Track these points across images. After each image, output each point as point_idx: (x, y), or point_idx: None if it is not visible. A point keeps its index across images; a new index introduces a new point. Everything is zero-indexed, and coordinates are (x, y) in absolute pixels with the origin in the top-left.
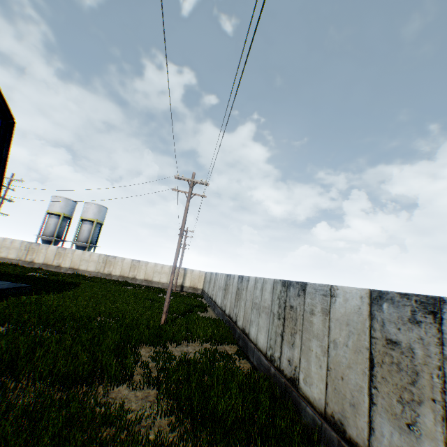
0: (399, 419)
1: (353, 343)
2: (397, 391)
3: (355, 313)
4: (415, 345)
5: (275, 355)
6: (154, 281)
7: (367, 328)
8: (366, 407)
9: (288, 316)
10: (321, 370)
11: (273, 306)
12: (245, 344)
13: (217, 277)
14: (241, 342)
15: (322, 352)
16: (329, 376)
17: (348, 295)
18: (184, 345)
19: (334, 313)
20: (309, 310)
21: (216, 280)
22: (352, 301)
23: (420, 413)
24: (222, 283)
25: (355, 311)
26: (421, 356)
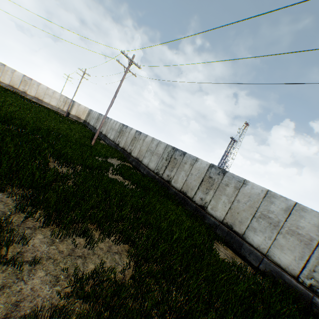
0: (204, 192)
1: (198, 175)
2: (207, 187)
3: (203, 168)
4: (216, 179)
5: (160, 173)
6: (45, 102)
7: (205, 173)
8: (196, 190)
9: (172, 161)
10: (183, 180)
11: (163, 155)
12: (138, 165)
13: (109, 121)
14: (134, 163)
15: (185, 175)
16: (186, 182)
17: (203, 162)
18: (110, 159)
19: (195, 166)
20: (184, 162)
21: (108, 122)
22: (203, 164)
23: (210, 191)
24: (116, 127)
25: (203, 167)
26: (216, 181)
